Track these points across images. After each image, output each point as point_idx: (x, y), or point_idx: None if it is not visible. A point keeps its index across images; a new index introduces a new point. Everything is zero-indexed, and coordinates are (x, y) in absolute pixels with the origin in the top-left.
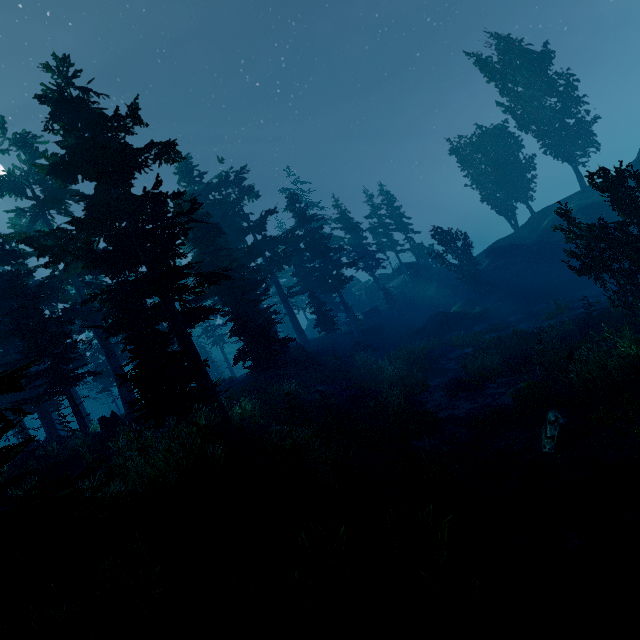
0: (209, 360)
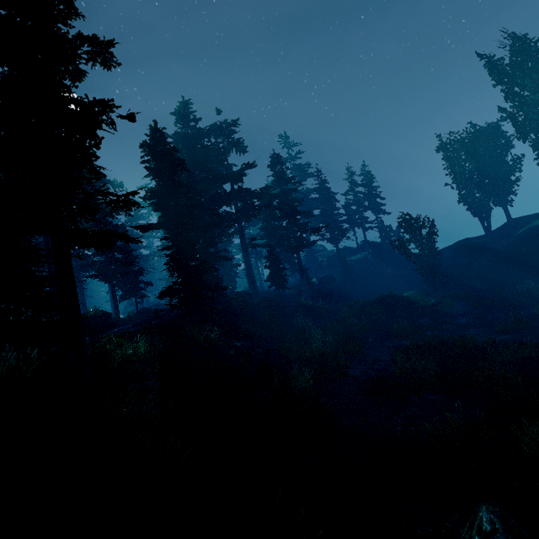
0: (174, 287)
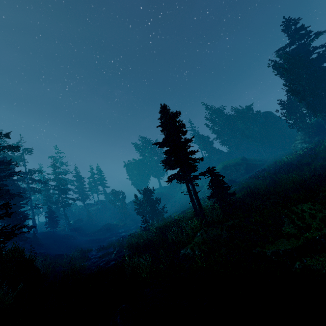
0: None
